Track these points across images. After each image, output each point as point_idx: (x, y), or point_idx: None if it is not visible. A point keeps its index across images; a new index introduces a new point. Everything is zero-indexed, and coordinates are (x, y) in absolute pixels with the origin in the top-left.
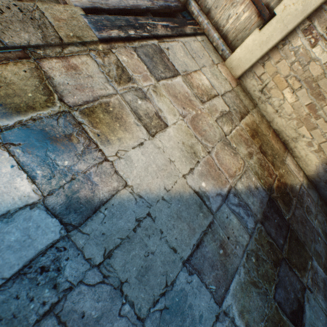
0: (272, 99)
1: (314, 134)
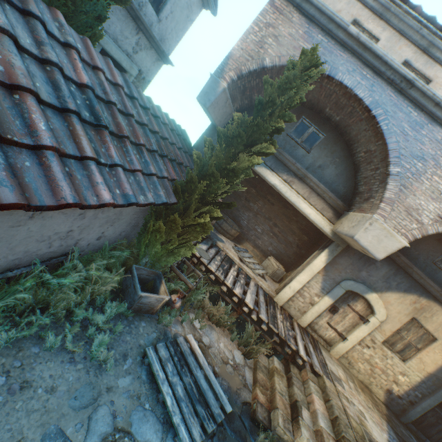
0: (354, 366)
1: (376, 380)
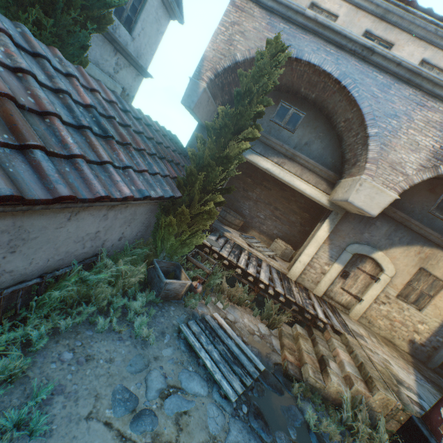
0: (374, 324)
1: (397, 333)
